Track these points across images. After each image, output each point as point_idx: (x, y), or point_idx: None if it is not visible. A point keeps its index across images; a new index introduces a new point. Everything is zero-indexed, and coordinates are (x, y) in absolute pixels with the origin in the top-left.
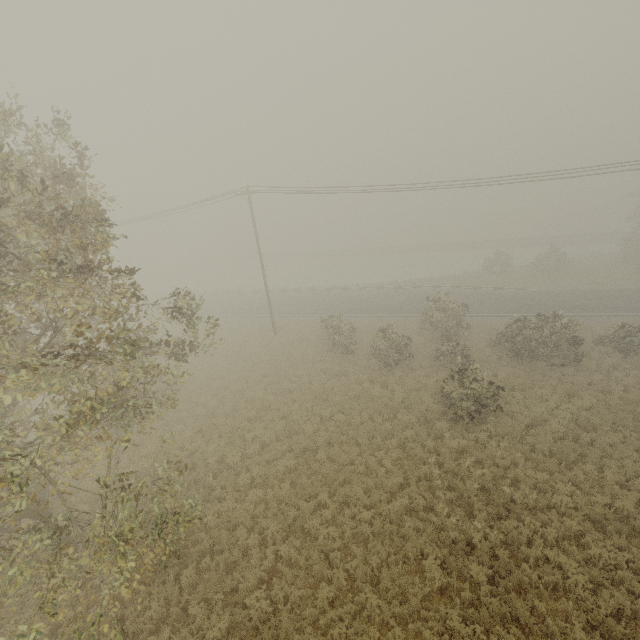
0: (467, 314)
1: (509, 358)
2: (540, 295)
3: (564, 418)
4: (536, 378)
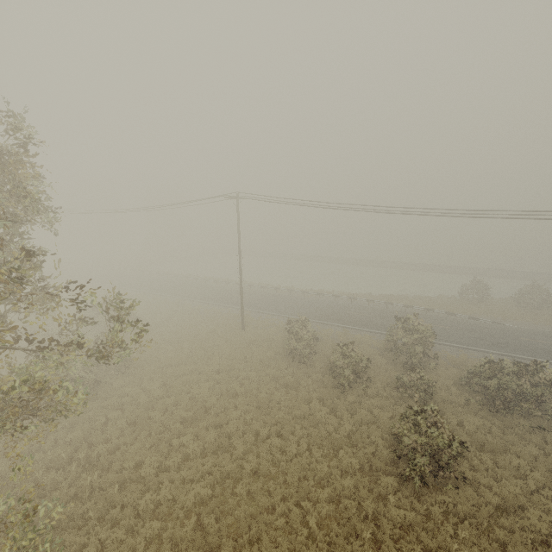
0: (437, 341)
1: (479, 404)
2: (519, 333)
3: (547, 507)
4: (511, 439)
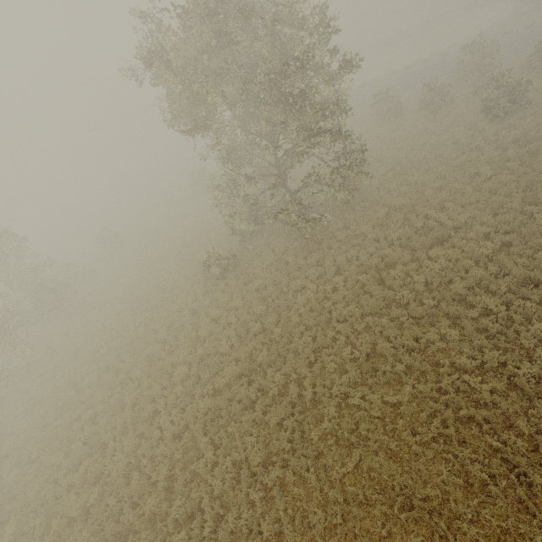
0: (497, 59)
1: (538, 75)
2: None
3: None
4: None
